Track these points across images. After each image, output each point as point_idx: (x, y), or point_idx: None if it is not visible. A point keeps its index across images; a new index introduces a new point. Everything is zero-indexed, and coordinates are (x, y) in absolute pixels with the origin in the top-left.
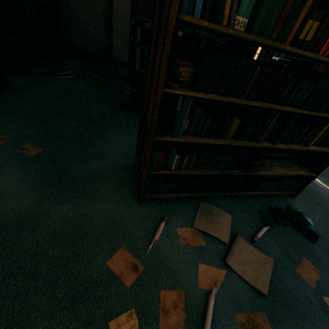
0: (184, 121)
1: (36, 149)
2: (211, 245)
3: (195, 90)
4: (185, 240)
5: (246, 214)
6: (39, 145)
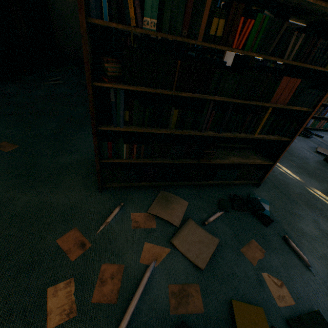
0: (121, 112)
1: (12, 146)
2: (161, 228)
3: (125, 83)
4: (137, 223)
5: (204, 201)
6: (16, 143)
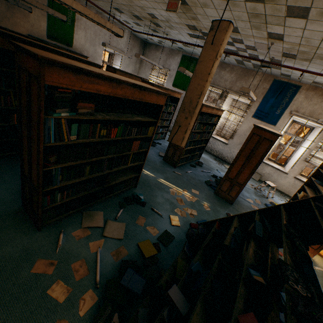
0: (59, 177)
1: None
2: (94, 232)
3: (61, 163)
4: (79, 236)
5: (112, 207)
6: None
